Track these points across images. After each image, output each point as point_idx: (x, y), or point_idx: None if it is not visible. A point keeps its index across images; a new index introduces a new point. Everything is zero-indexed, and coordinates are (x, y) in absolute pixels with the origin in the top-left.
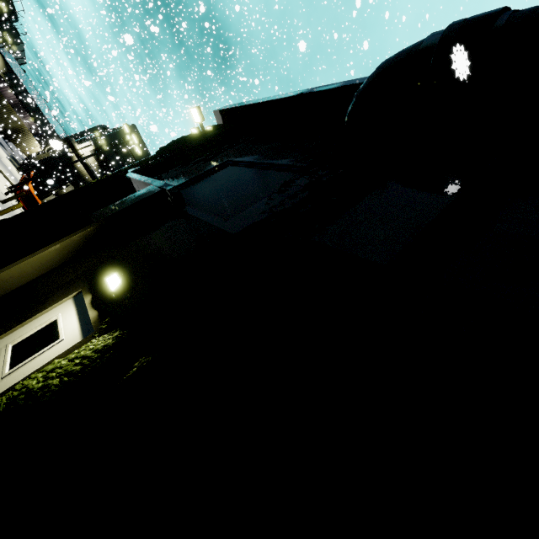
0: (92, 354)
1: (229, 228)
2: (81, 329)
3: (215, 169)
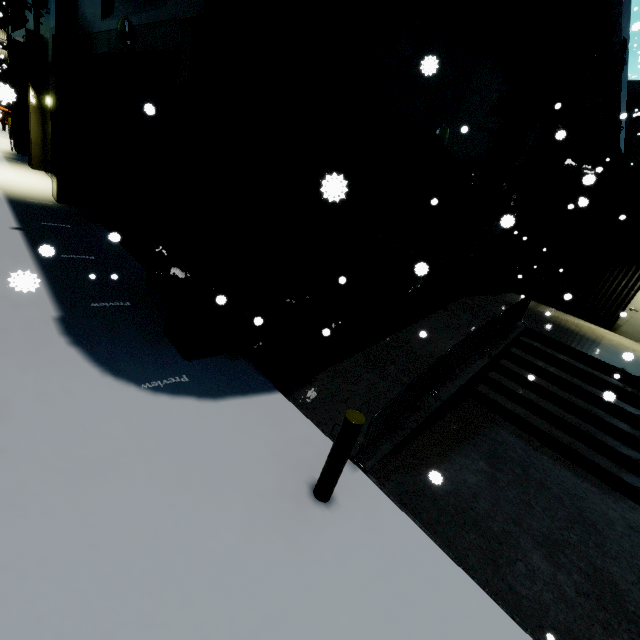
0: None
1: None
2: None
3: None
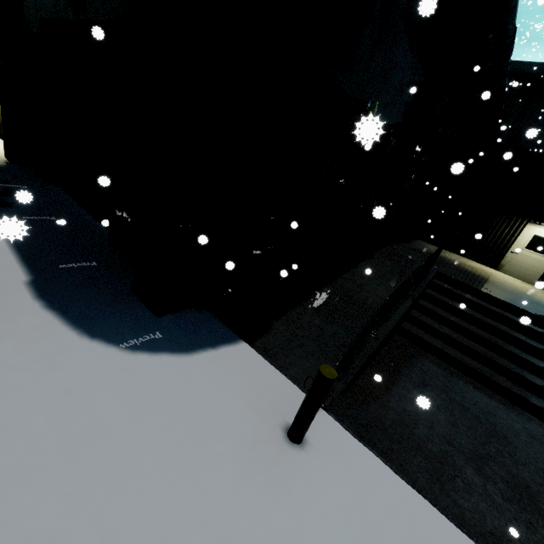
0: None
1: None
2: None
3: None
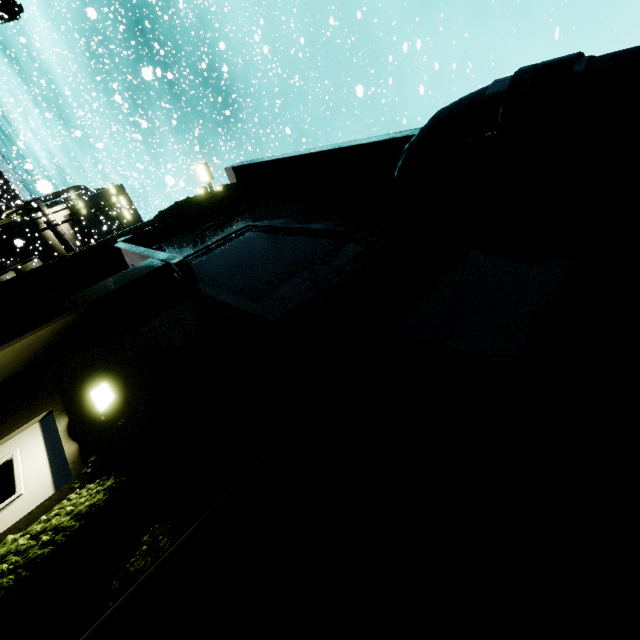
0: (70, 522)
1: (262, 312)
2: (51, 475)
3: (231, 236)
